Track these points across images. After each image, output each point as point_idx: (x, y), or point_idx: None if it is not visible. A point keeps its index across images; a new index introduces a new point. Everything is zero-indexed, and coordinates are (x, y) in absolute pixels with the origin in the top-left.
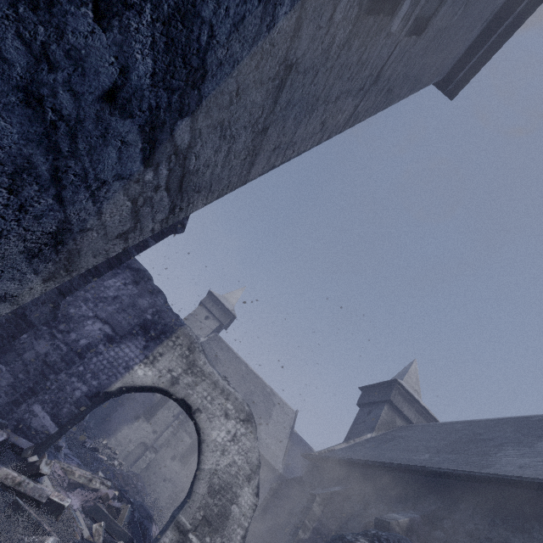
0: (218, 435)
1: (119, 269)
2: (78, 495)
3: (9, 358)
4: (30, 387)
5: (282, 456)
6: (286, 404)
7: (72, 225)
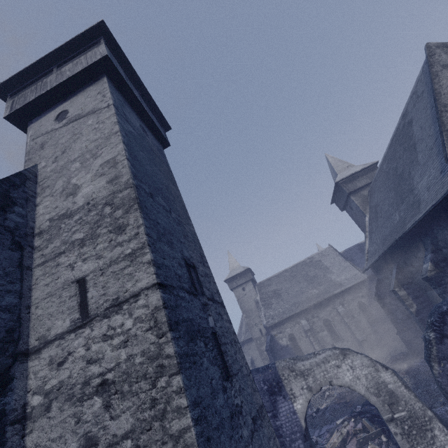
0: (348, 377)
1: None
2: (349, 447)
3: None
4: None
5: (357, 271)
6: (322, 251)
7: None
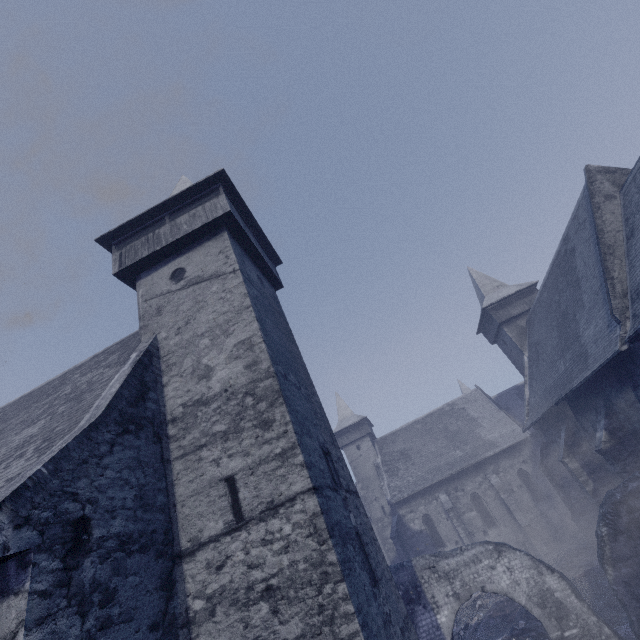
0: (504, 581)
1: None
2: None
3: None
4: None
5: (515, 426)
6: (466, 395)
7: None
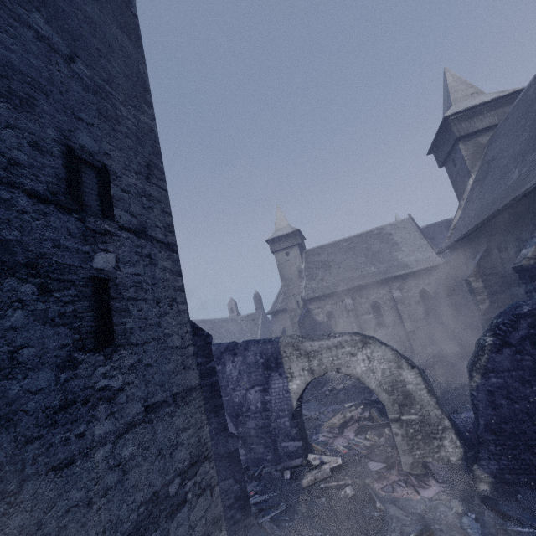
0: (361, 368)
1: (221, 360)
2: (347, 430)
3: (250, 441)
4: (270, 441)
5: (433, 253)
6: (397, 222)
7: (203, 532)
